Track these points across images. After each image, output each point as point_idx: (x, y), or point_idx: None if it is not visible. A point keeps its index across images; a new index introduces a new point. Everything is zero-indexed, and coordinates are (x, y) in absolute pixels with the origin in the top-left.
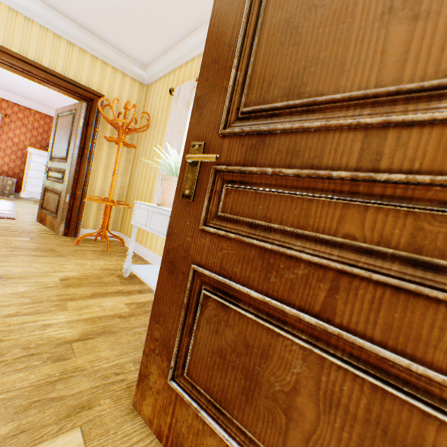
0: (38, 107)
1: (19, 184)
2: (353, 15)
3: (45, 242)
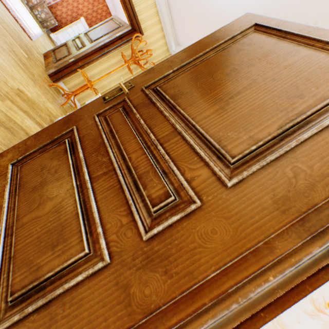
0: (110, 5)
1: (57, 28)
2: (215, 90)
3: (33, 66)
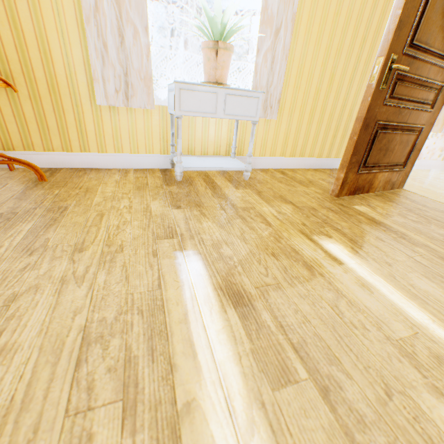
0: None
1: None
2: None
3: None
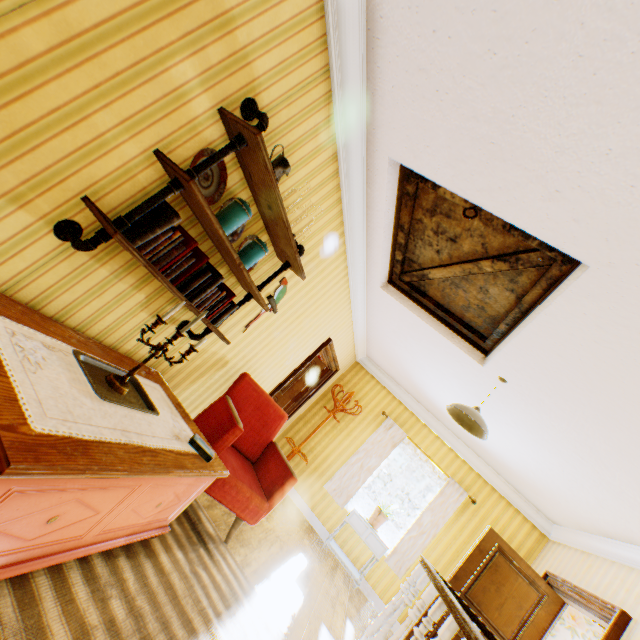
0: None
1: None
2: (493, 600)
3: None
